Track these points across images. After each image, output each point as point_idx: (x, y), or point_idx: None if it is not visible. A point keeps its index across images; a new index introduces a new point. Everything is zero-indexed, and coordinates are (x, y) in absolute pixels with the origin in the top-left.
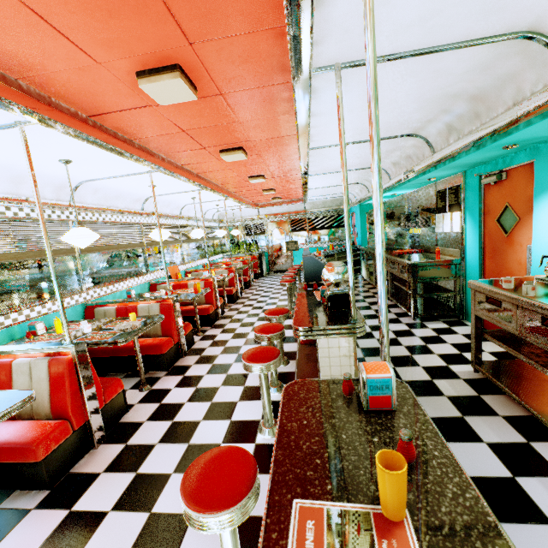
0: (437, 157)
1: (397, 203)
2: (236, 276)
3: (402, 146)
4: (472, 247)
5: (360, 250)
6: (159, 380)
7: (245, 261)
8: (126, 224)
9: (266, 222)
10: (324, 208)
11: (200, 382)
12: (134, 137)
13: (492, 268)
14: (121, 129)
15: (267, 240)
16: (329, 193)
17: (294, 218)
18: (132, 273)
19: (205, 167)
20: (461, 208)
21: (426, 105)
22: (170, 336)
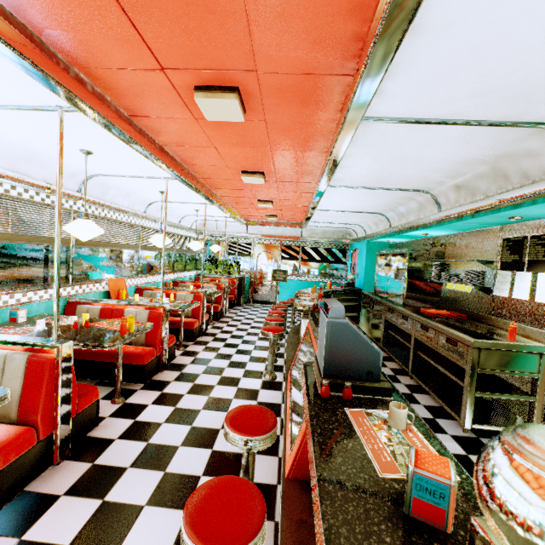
0: None
1: (421, 246)
2: (204, 304)
3: (501, 154)
4: None
5: (359, 294)
6: None
7: (220, 285)
8: (41, 206)
9: (254, 242)
10: (323, 238)
11: None
12: None
13: None
14: None
15: (252, 263)
16: (335, 221)
17: (286, 244)
18: (35, 281)
19: (174, 132)
20: None
21: None
22: (33, 425)
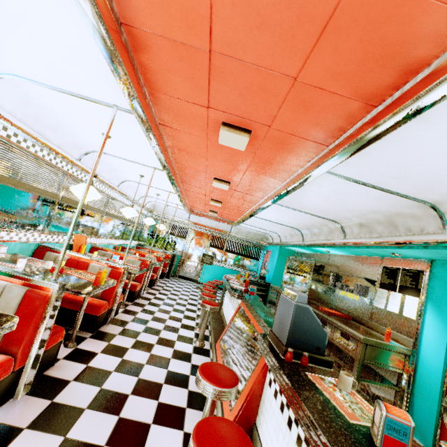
0: None
1: (321, 259)
2: (148, 271)
3: (396, 212)
4: (432, 344)
5: (267, 286)
6: None
7: (159, 257)
8: (48, 164)
9: (191, 228)
10: (246, 237)
11: None
12: (127, 17)
13: None
14: None
15: (185, 244)
16: (260, 227)
17: (216, 235)
18: (20, 224)
19: (183, 141)
20: (423, 295)
21: None
22: (13, 355)
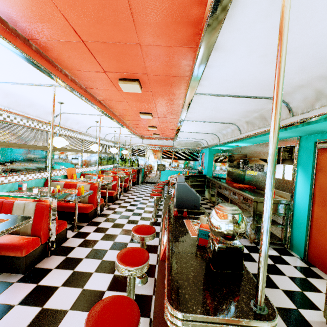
0: (298, 119)
1: (236, 151)
2: (118, 182)
3: (262, 109)
4: (302, 194)
5: (205, 178)
6: (8, 288)
7: (127, 172)
8: (34, 129)
9: (147, 149)
10: (185, 146)
11: (50, 298)
12: (29, 35)
13: (322, 214)
14: (9, 17)
15: (145, 160)
16: (191, 137)
17: (165, 150)
18: (30, 169)
19: (106, 95)
20: (295, 163)
21: (314, 66)
22: (39, 236)
